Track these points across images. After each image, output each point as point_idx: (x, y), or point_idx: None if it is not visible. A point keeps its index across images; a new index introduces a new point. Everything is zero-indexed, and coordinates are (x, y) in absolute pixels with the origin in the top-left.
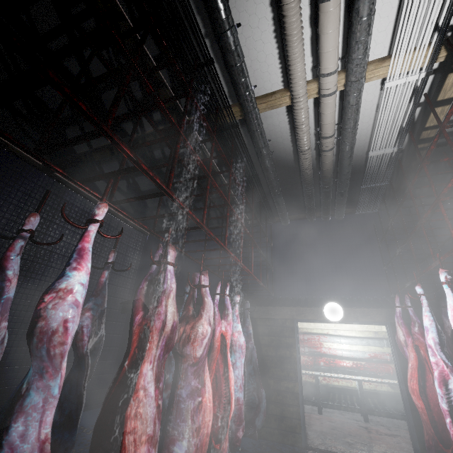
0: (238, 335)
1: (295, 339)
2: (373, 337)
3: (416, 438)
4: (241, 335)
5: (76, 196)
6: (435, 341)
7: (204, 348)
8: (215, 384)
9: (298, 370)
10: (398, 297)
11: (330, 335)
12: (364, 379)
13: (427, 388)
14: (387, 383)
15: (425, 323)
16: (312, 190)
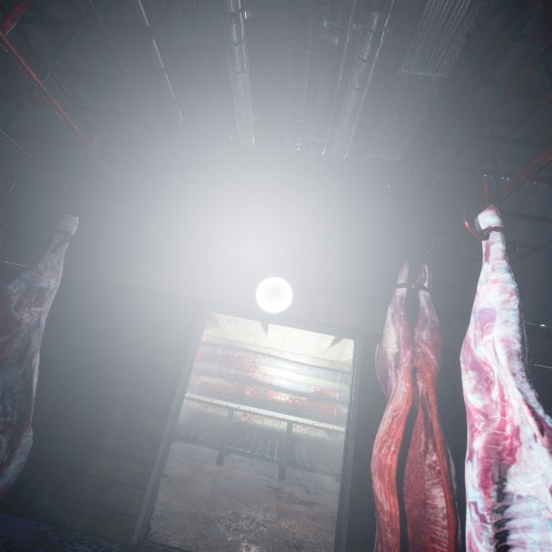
0: None
1: (192, 339)
2: (327, 367)
3: (345, 534)
4: None
5: None
6: (512, 348)
7: None
8: None
9: (176, 396)
10: (407, 268)
11: (271, 357)
12: (297, 420)
13: (409, 464)
14: (325, 429)
15: (488, 299)
16: (308, 34)
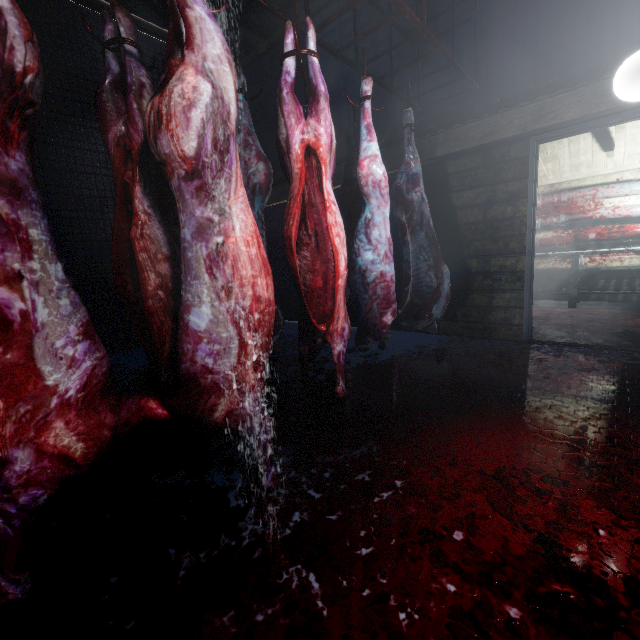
0: (371, 164)
1: (528, 180)
2: None
3: None
4: (377, 161)
5: (62, 3)
6: None
7: (200, 134)
8: (316, 245)
9: (527, 235)
10: None
11: (623, 183)
12: None
13: None
14: None
15: None
16: None
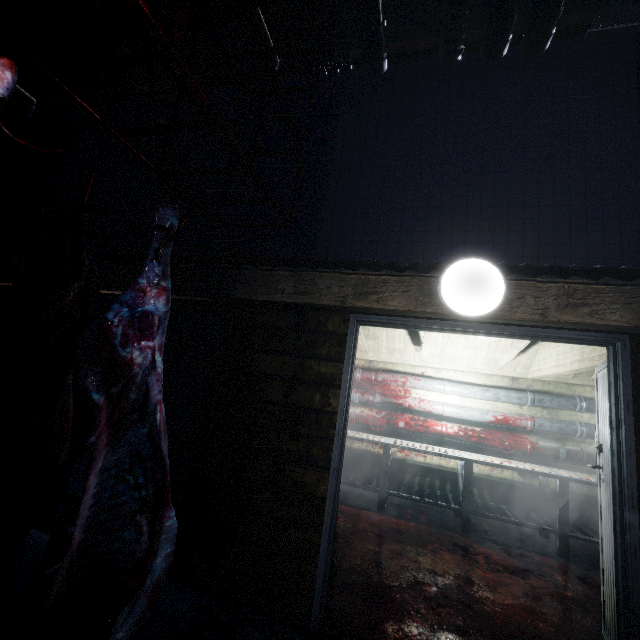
0: None
1: (343, 366)
2: (507, 387)
3: None
4: None
5: None
6: None
7: None
8: None
9: (335, 443)
10: None
11: (427, 378)
12: (477, 458)
13: None
14: (522, 470)
15: None
16: None
